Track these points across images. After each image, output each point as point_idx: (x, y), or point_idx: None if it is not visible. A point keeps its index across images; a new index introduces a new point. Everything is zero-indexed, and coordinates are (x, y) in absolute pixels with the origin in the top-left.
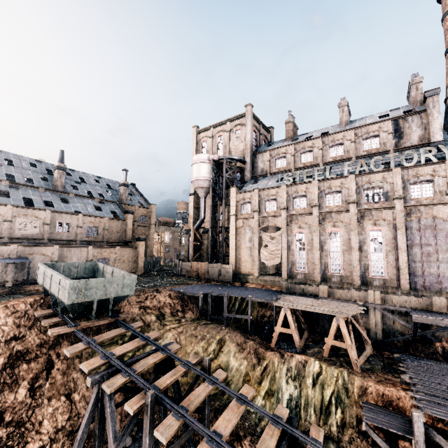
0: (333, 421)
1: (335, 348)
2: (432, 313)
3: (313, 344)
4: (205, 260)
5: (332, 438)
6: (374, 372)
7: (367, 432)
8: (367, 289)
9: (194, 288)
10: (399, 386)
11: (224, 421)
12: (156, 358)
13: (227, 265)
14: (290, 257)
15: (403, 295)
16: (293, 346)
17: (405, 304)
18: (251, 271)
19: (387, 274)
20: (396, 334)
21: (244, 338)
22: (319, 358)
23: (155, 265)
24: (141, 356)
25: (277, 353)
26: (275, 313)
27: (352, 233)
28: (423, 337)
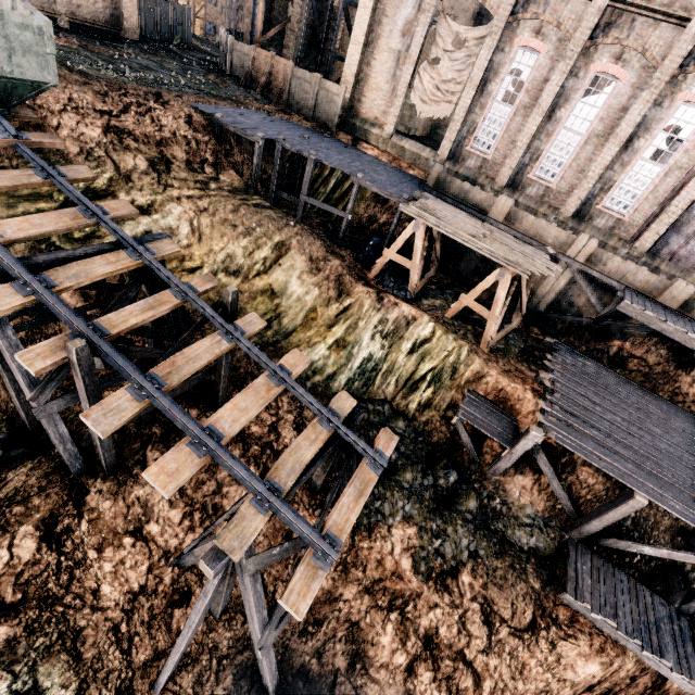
0: (416, 399)
1: (468, 307)
2: (654, 306)
3: (437, 292)
4: (290, 53)
5: (406, 415)
6: (506, 356)
7: (455, 425)
8: (577, 228)
9: (250, 120)
10: (529, 385)
11: (234, 410)
12: (114, 266)
13: (333, 85)
14: (473, 112)
15: (627, 257)
16: (404, 287)
17: (622, 277)
18: (381, 119)
19: (632, 213)
20: (569, 311)
21: (326, 252)
22: (436, 318)
23: (176, 29)
24: (78, 253)
25: (373, 294)
26: (396, 225)
27: (643, 95)
28: (604, 328)
